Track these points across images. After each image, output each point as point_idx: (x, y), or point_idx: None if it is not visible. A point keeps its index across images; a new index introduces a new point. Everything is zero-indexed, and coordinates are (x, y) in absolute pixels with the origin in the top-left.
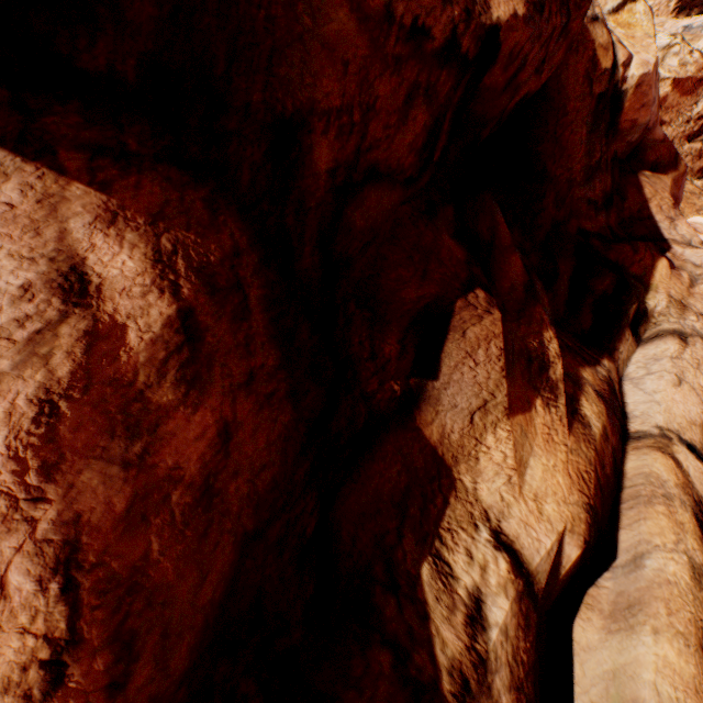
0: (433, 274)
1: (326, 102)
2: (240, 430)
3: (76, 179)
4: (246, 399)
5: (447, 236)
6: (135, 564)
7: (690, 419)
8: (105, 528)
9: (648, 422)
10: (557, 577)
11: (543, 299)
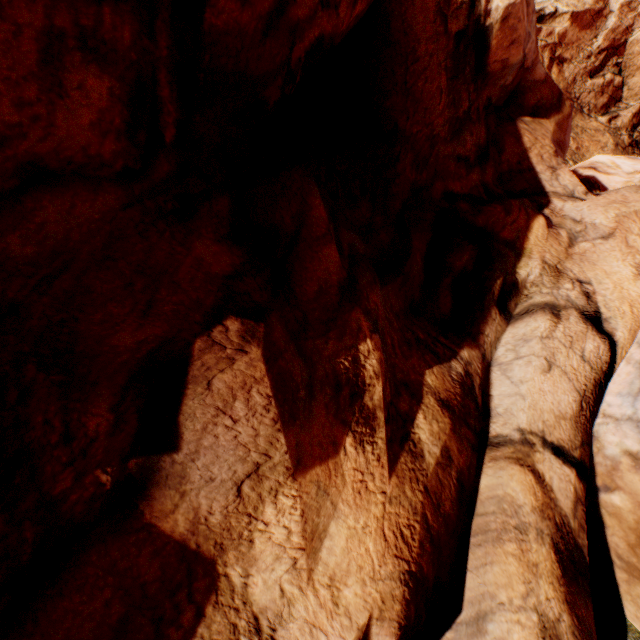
0: (163, 304)
1: None
2: None
3: None
4: None
5: (210, 241)
6: None
7: (559, 412)
8: None
9: (510, 423)
10: None
11: (369, 297)
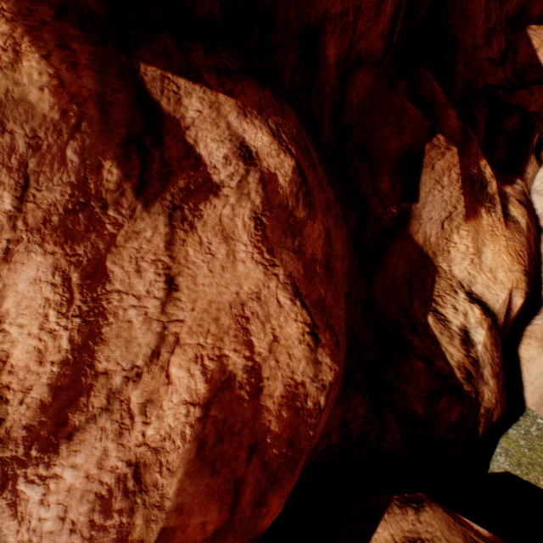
0: (405, 129)
1: (333, 10)
2: (331, 235)
3: (218, 91)
4: (329, 218)
5: (406, 102)
6: (318, 297)
7: None
8: (301, 281)
9: None
10: (508, 318)
11: (473, 139)
